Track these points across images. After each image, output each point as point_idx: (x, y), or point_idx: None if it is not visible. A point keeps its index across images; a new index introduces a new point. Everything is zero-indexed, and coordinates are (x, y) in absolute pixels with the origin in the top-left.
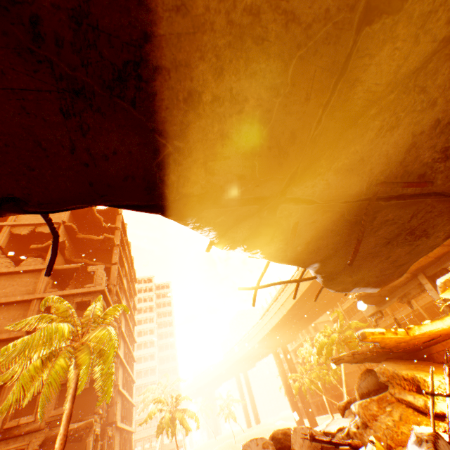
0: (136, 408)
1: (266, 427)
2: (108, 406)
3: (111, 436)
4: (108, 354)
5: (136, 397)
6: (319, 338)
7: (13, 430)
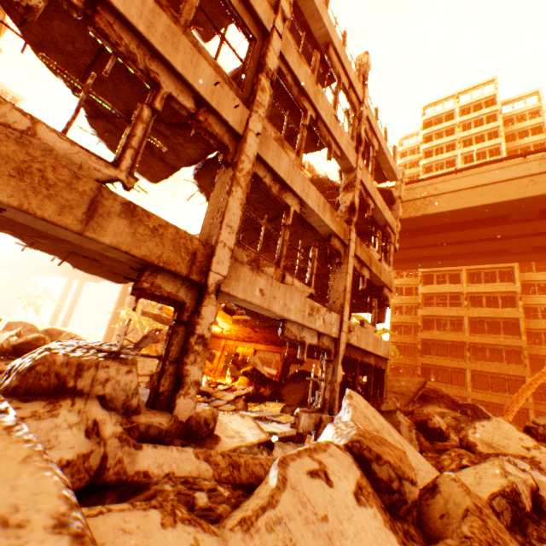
0: None
1: None
2: None
3: None
4: None
5: None
6: None
7: None
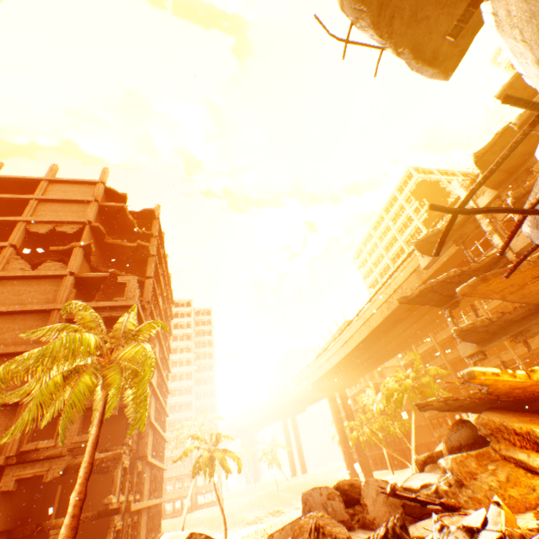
0: (167, 444)
1: (313, 477)
2: (138, 438)
3: (141, 471)
4: (144, 373)
5: (168, 433)
6: (388, 384)
7: (31, 454)
